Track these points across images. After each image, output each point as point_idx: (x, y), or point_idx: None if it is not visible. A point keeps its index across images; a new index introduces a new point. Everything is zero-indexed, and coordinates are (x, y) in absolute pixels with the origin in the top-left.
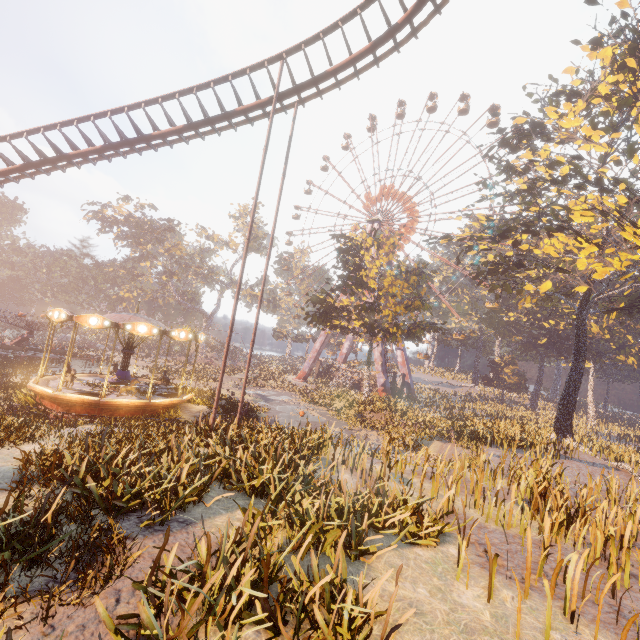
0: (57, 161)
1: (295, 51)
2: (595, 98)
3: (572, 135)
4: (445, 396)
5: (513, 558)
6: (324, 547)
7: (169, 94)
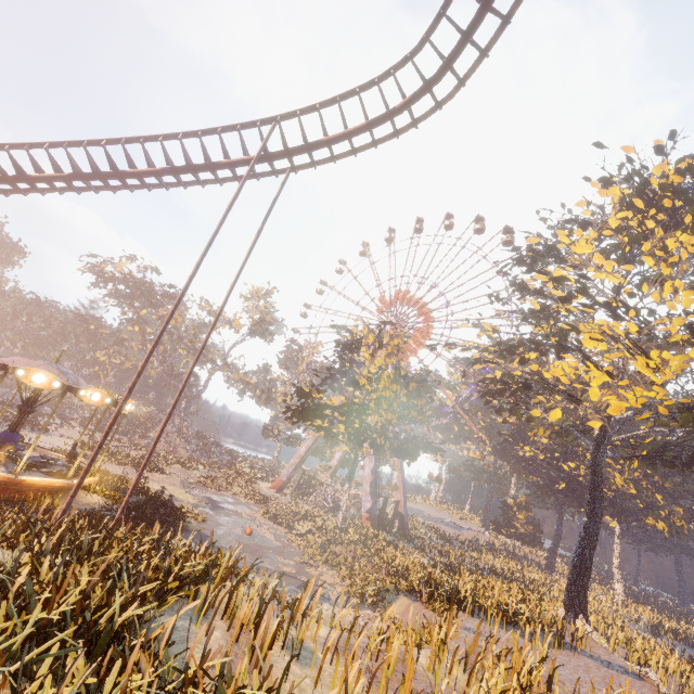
0: (15, 180)
1: (291, 117)
2: (606, 230)
3: (585, 262)
4: (446, 538)
5: None
6: None
7: (153, 135)
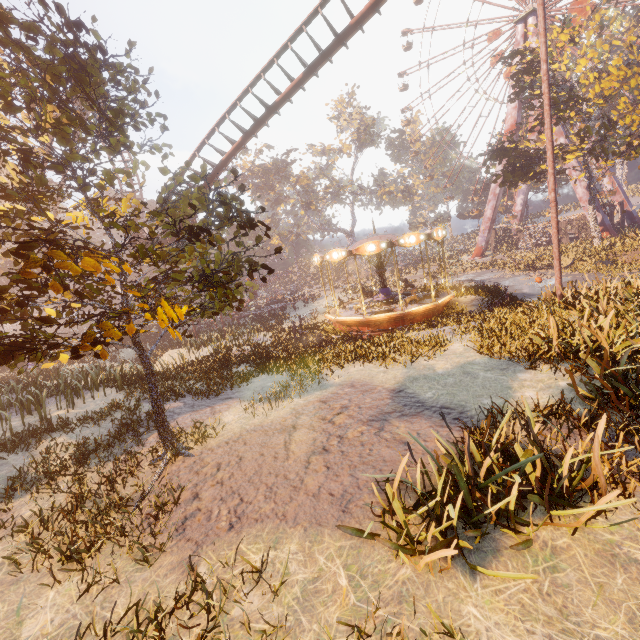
0: (268, 116)
1: None
2: None
3: None
4: None
5: None
6: None
7: None
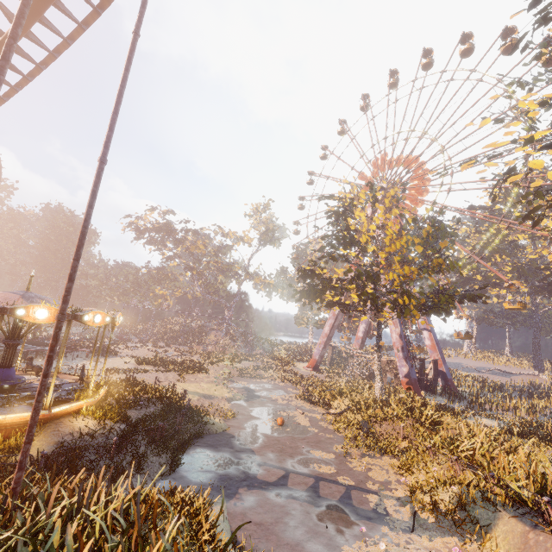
0: None
1: None
2: None
3: None
4: (498, 388)
5: None
6: None
7: None
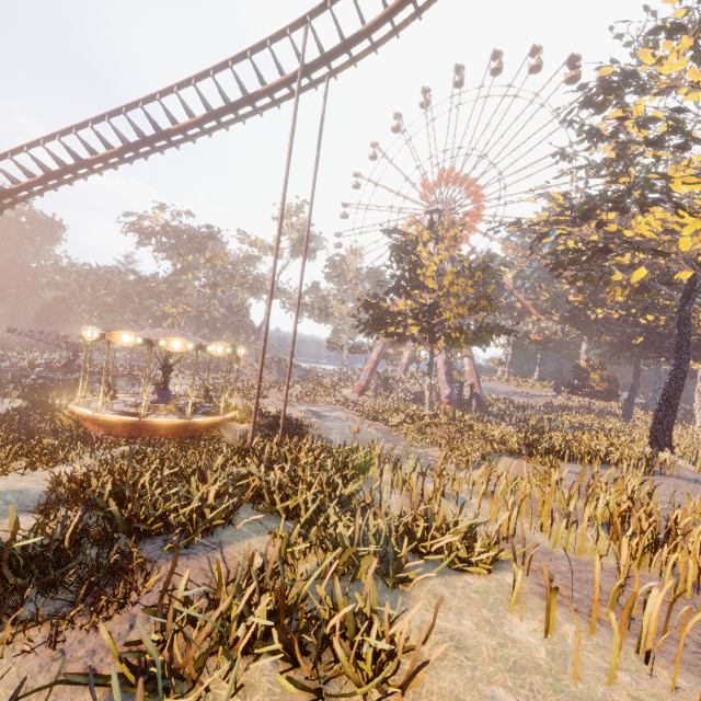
0: (77, 169)
1: (320, 11)
2: None
3: (674, 83)
4: (521, 407)
5: (582, 588)
6: (359, 574)
7: (184, 80)
